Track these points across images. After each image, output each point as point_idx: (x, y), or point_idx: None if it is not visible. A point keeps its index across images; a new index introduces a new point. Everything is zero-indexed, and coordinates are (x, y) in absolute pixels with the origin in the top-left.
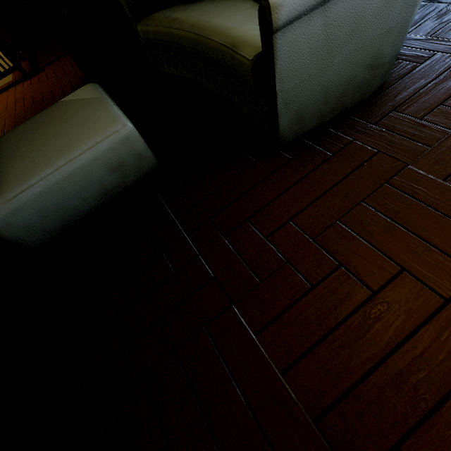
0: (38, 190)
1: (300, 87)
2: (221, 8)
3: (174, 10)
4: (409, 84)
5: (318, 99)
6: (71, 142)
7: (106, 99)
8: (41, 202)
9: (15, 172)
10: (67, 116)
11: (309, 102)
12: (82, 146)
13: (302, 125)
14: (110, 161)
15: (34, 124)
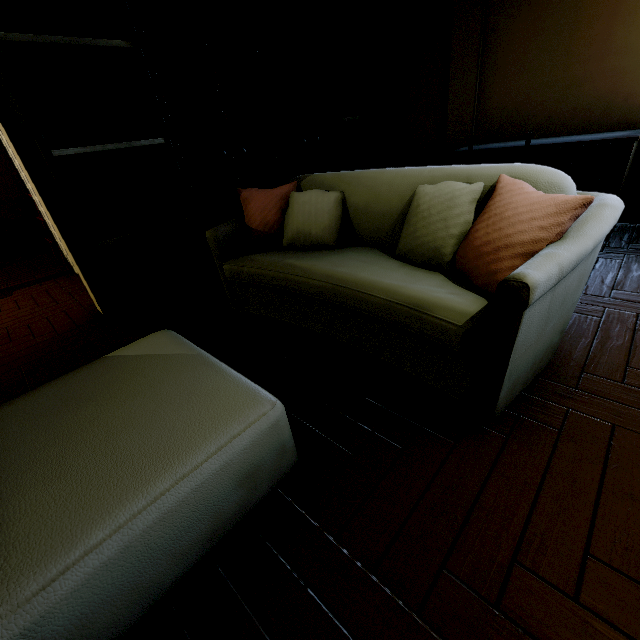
0: (103, 557)
1: (523, 356)
2: (357, 262)
3: (281, 255)
4: (572, 342)
5: (529, 364)
6: (176, 437)
7: (210, 357)
8: (96, 587)
9: (37, 513)
10: (140, 384)
11: (523, 369)
12: (205, 445)
13: (512, 393)
14: (243, 465)
15: (60, 397)
